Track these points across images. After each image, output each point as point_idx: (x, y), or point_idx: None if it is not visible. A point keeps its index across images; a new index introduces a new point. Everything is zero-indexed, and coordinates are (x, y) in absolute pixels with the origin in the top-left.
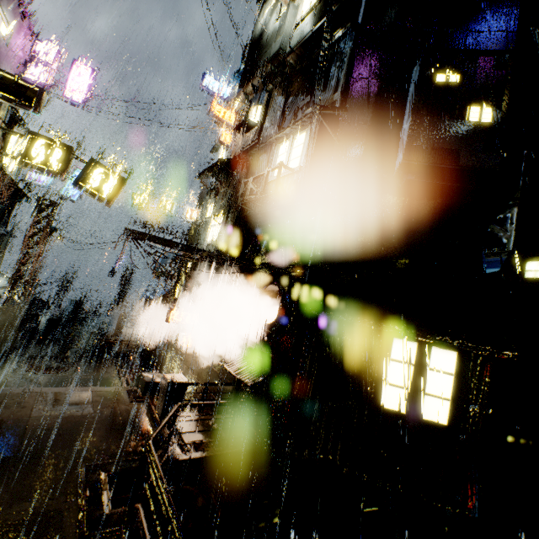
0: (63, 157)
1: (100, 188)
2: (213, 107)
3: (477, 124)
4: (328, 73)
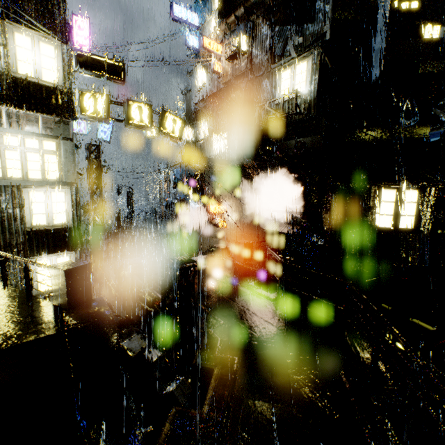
0: (149, 114)
1: (173, 131)
2: (205, 41)
3: (429, 40)
4: (314, 6)
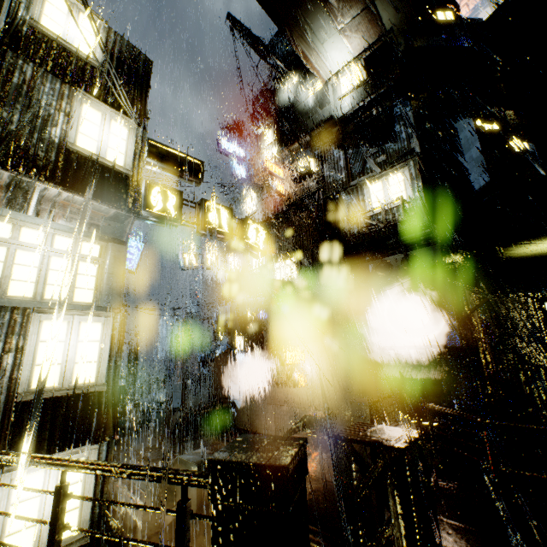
0: (229, 219)
1: (256, 241)
2: (267, 164)
3: (523, 153)
4: (393, 130)
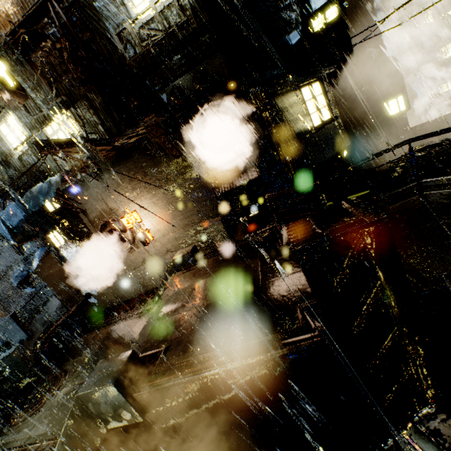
0: None
1: None
2: None
3: None
4: None
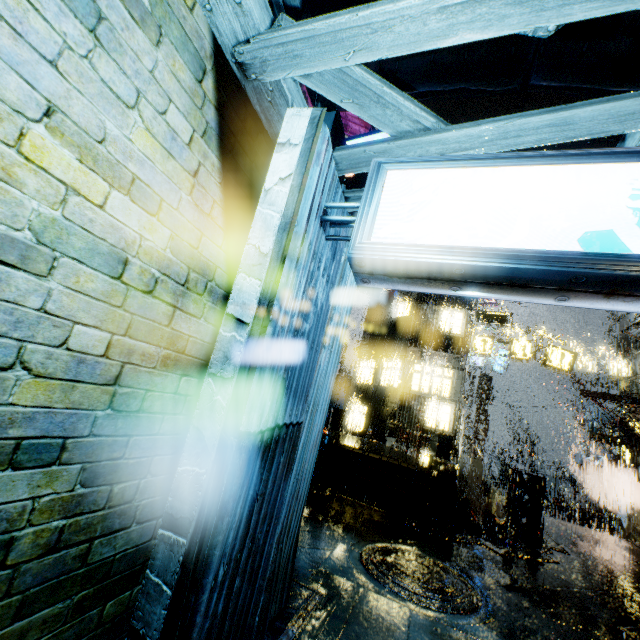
0: (532, 349)
1: (560, 363)
2: None
3: None
4: None
